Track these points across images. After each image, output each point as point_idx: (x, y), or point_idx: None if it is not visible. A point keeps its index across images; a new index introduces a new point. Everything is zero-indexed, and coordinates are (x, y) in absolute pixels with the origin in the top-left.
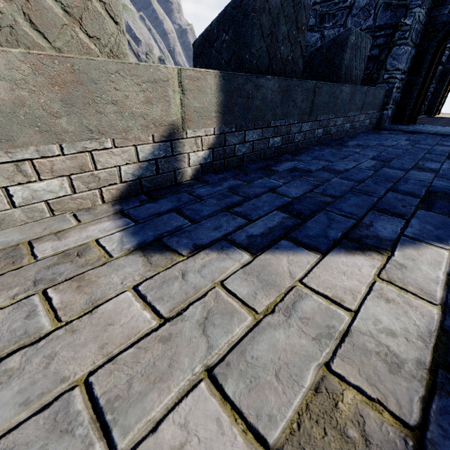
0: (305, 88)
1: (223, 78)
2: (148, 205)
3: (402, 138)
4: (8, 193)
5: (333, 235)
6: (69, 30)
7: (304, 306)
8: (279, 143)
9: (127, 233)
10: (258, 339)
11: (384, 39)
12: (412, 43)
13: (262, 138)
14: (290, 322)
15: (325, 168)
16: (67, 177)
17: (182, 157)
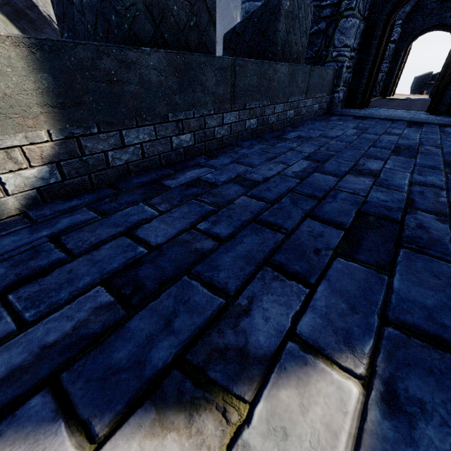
0: (218, 67)
1: (40, 48)
2: None
3: (350, 126)
4: None
5: (165, 353)
6: None
7: None
8: (190, 141)
9: None
10: None
11: (330, 9)
12: (360, 15)
13: (157, 137)
14: None
15: (242, 176)
16: None
17: None
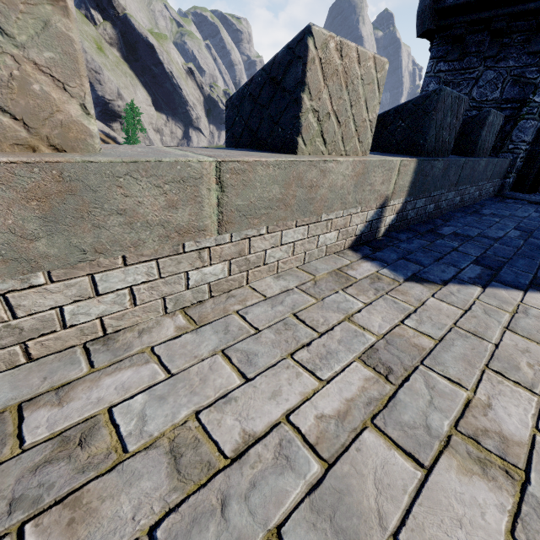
0: (457, 165)
1: (418, 163)
2: (377, 253)
3: (530, 209)
4: (318, 239)
5: (522, 282)
6: (353, 139)
7: (531, 313)
8: (431, 209)
9: (388, 270)
10: (517, 322)
11: (510, 111)
12: (539, 117)
13: (424, 205)
14: (528, 317)
15: (478, 234)
16: (338, 231)
17: (383, 219)
